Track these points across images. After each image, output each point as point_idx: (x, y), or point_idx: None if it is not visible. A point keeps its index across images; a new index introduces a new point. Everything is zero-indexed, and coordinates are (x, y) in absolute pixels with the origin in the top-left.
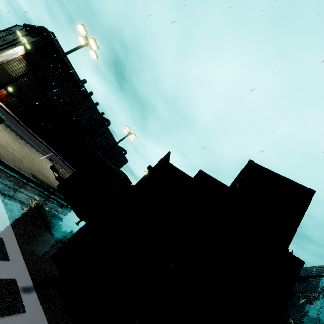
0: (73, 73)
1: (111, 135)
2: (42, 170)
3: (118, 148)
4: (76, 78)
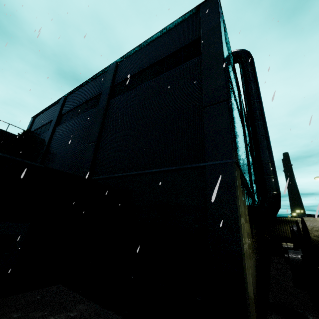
0: None
1: None
2: None
3: None
4: None
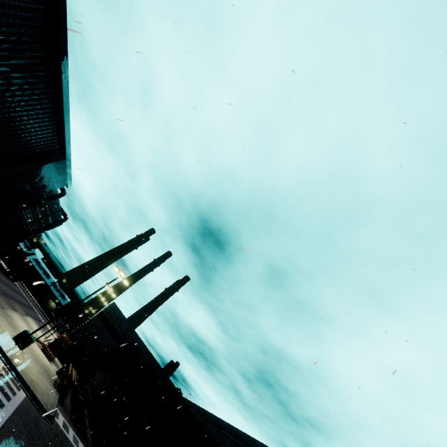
0: None
1: (57, 201)
2: (39, 360)
3: (58, 213)
4: None
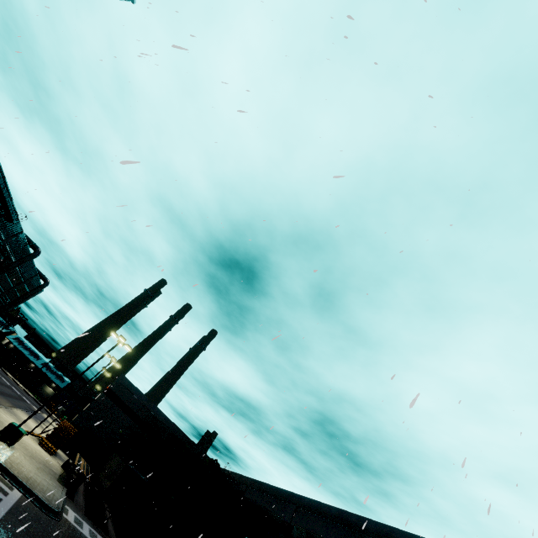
0: (9, 204)
1: (31, 263)
2: (36, 455)
3: (35, 277)
4: (11, 208)
